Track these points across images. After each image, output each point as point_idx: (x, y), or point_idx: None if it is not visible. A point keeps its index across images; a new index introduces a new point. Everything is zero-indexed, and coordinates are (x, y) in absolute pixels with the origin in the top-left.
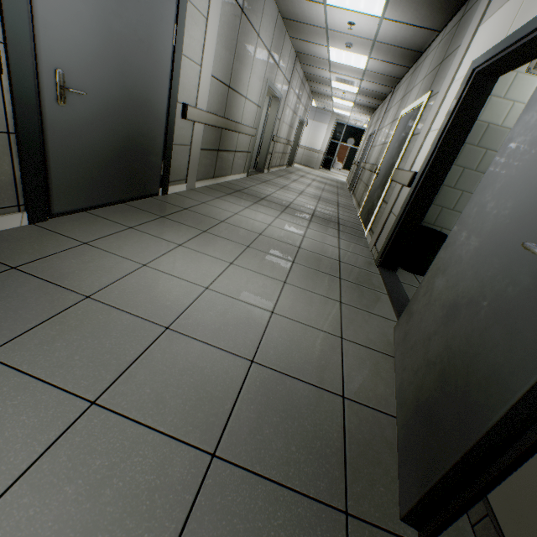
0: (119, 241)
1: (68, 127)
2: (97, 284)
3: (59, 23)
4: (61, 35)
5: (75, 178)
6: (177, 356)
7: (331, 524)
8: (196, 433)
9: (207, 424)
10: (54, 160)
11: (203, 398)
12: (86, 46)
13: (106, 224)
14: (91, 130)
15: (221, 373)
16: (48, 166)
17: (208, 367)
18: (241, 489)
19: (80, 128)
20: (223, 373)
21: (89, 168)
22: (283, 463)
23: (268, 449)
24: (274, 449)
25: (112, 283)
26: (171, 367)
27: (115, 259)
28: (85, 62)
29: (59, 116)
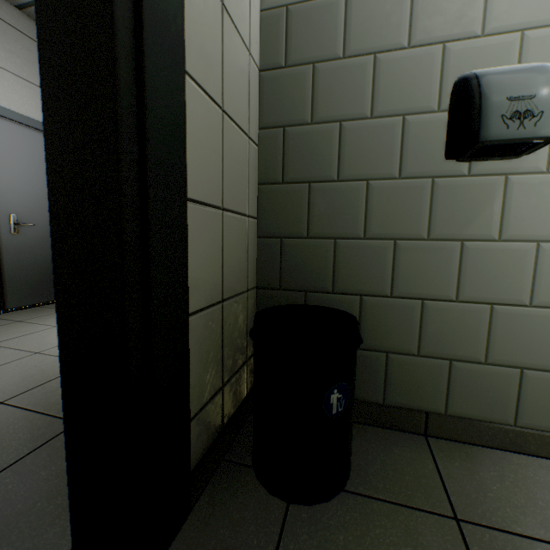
0: (50, 317)
1: (21, 247)
2: (6, 338)
3: (14, 190)
4: (15, 195)
5: (28, 281)
6: (29, 364)
7: (57, 427)
8: (0, 395)
9: (14, 390)
10: (9, 270)
11: (25, 380)
12: (36, 198)
13: (50, 310)
14: (42, 248)
15: (56, 369)
16: (3, 275)
17: (49, 367)
18: (4, 415)
19: (31, 247)
20: (58, 369)
21: (41, 273)
22: (54, 404)
23: (50, 398)
24: (55, 398)
25: (19, 337)
26: (17, 369)
27: (35, 326)
28: (35, 207)
29: (13, 241)
